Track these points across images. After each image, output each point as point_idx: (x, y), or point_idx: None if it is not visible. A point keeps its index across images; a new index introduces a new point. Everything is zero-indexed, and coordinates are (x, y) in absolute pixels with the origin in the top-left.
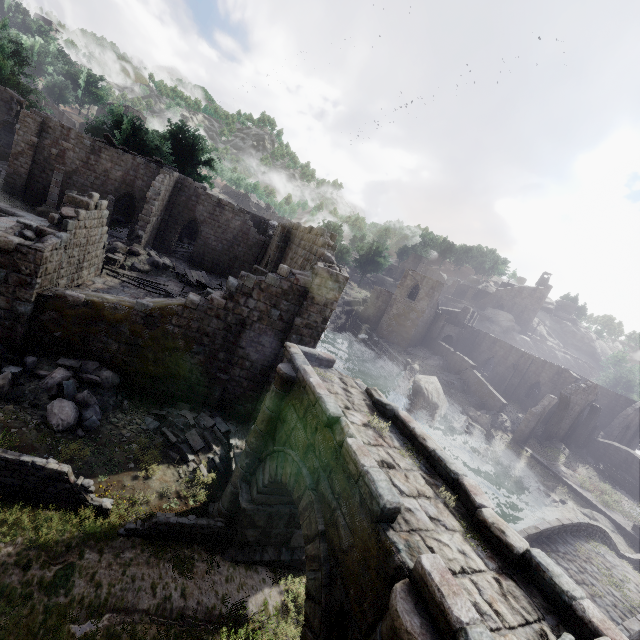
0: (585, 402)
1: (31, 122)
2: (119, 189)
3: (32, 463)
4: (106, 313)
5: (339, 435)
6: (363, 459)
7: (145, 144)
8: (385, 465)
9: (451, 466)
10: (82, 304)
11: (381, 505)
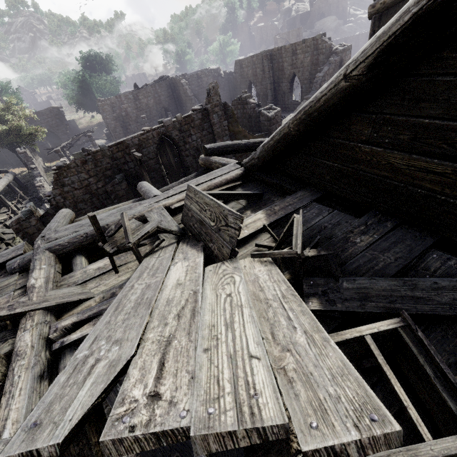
0: None
1: (107, 107)
2: (157, 109)
3: None
4: None
5: None
6: None
7: (102, 83)
8: None
9: None
10: None
11: None
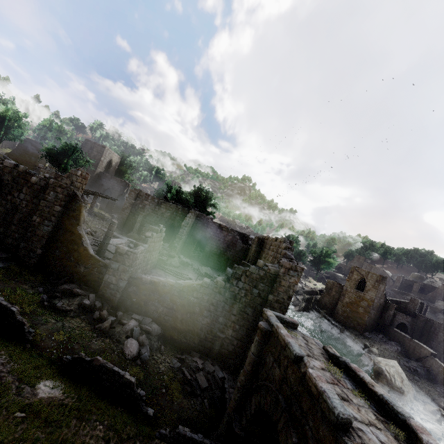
0: None
1: (133, 194)
2: (167, 222)
3: (118, 372)
4: (159, 288)
5: (303, 368)
6: (321, 383)
7: (181, 198)
8: (340, 397)
9: (397, 408)
10: (149, 282)
11: (336, 414)
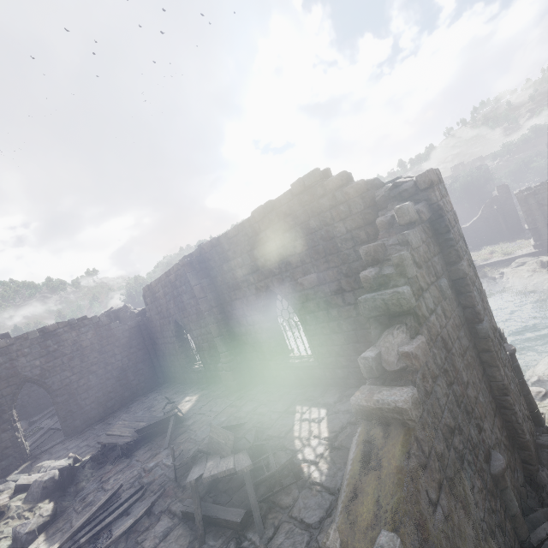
0: None
1: None
2: None
3: None
4: None
5: None
6: None
7: None
8: None
9: None
10: None
11: None
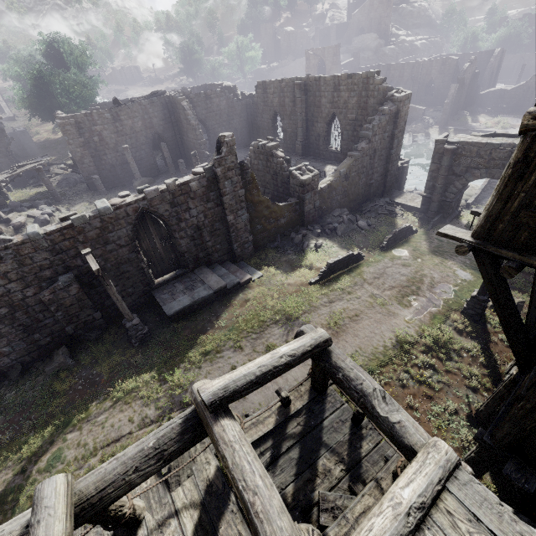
0: (471, 74)
1: (70, 128)
2: (147, 136)
3: (404, 227)
4: (334, 186)
5: (509, 147)
6: None
7: (70, 85)
8: None
9: None
10: (326, 188)
11: None
